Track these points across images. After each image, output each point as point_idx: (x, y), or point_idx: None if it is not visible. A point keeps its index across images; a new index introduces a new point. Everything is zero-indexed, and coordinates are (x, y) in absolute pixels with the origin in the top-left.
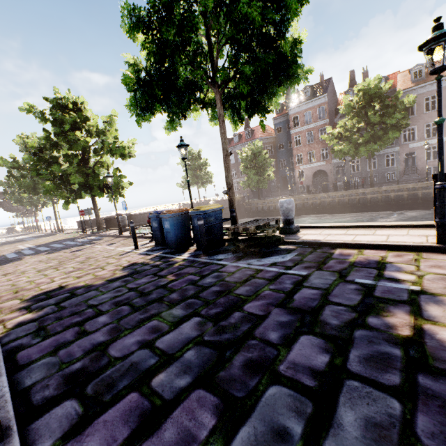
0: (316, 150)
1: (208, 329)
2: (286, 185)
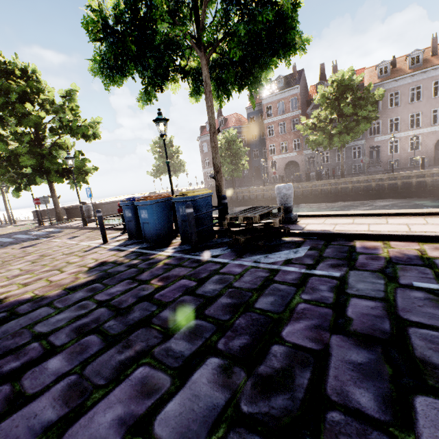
0: (289, 141)
1: (241, 386)
2: (258, 175)
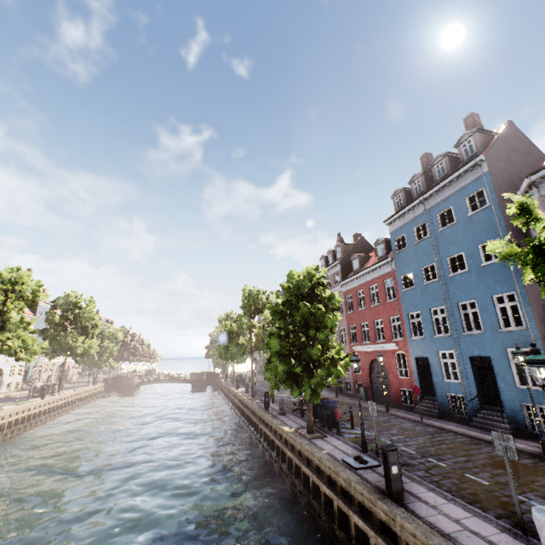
0: None
1: None
2: None
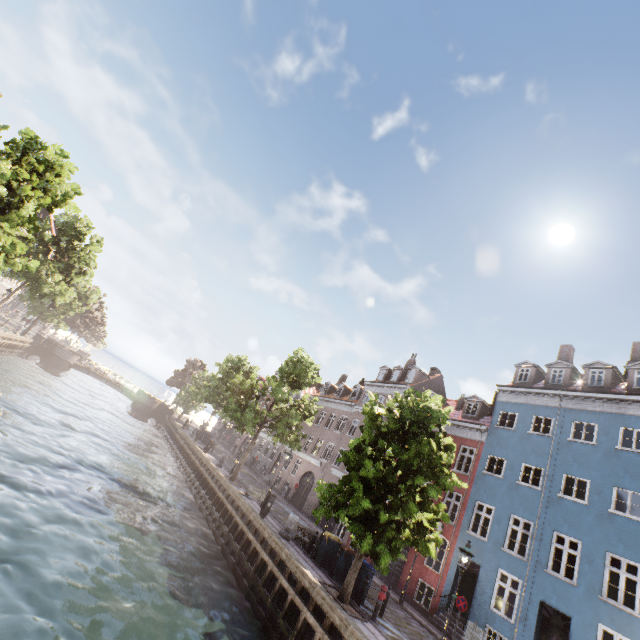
0: None
1: None
2: None
